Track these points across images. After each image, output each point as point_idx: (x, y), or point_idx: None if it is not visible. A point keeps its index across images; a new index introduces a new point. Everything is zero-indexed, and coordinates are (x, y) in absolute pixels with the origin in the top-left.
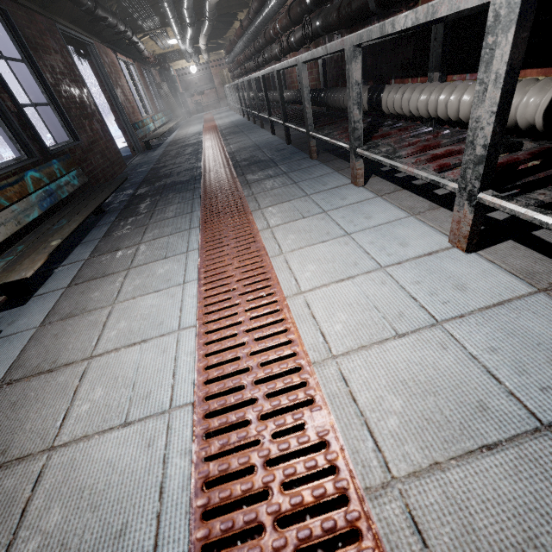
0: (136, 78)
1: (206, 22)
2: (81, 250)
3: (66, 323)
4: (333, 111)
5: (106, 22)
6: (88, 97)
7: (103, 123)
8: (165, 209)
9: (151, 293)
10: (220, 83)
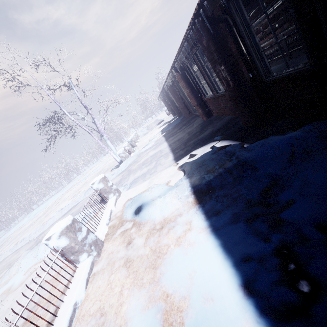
0: (170, 94)
1: None
2: None
3: None
4: None
5: None
6: None
7: None
8: None
9: None
10: None
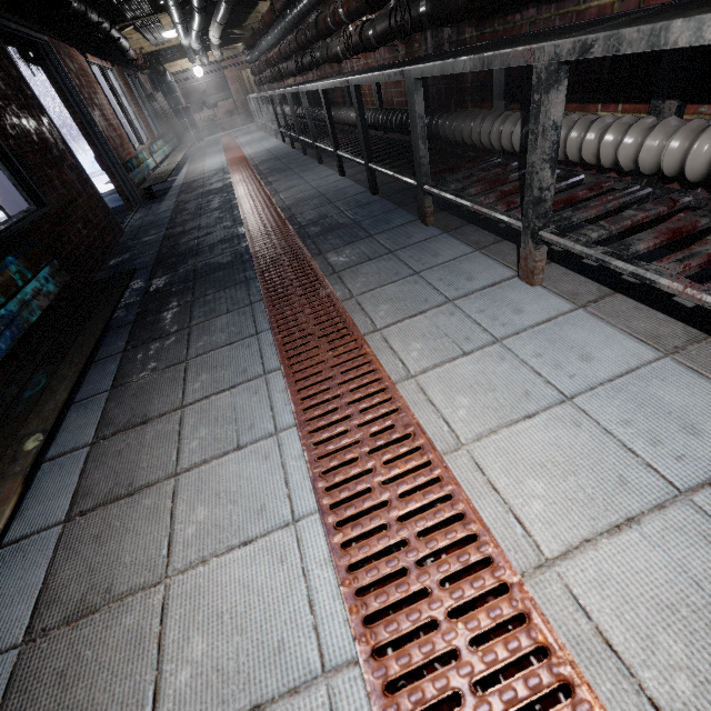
0: (119, 90)
1: (223, 5)
2: (78, 420)
3: (78, 634)
4: (440, 144)
5: (68, 10)
6: (51, 130)
7: (79, 170)
8: (208, 324)
9: (236, 549)
10: (238, 90)
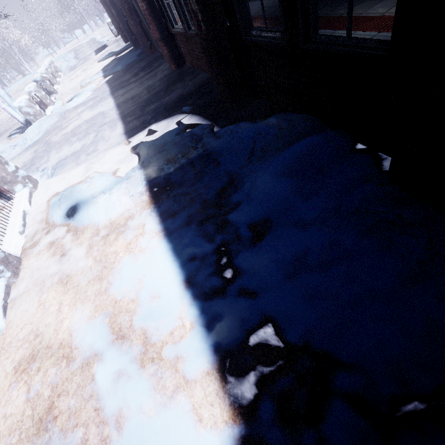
0: None
1: None
2: None
3: None
4: None
5: None
6: None
7: None
8: None
9: None
10: None
